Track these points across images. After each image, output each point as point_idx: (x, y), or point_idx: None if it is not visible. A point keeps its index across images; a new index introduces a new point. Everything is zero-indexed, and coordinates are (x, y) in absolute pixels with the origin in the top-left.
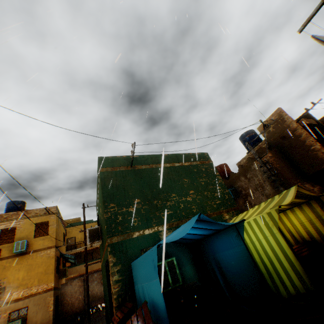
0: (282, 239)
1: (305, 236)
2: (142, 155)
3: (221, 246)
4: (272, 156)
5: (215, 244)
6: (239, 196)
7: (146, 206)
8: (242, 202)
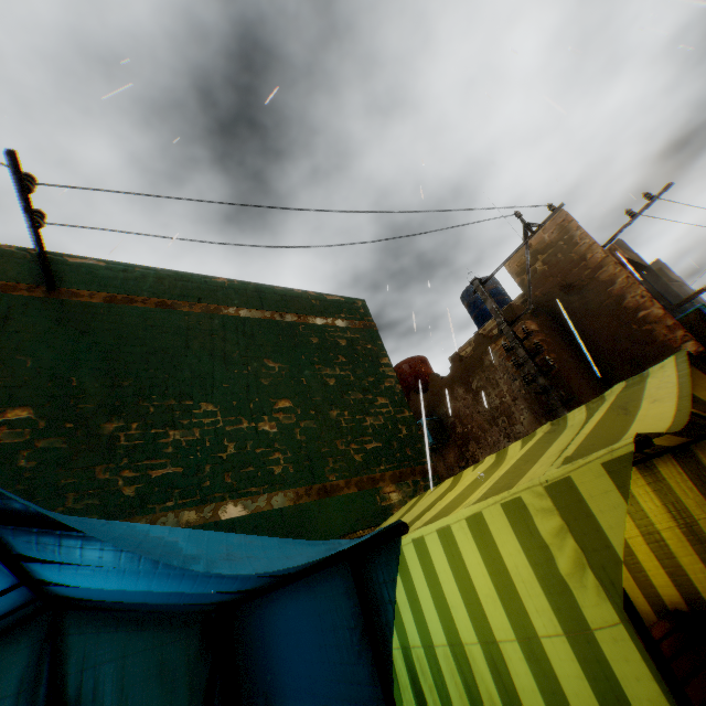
0: (649, 683)
1: (665, 589)
2: (122, 264)
3: (295, 663)
4: (539, 330)
5: (277, 641)
6: (449, 440)
7: (56, 438)
8: (455, 457)
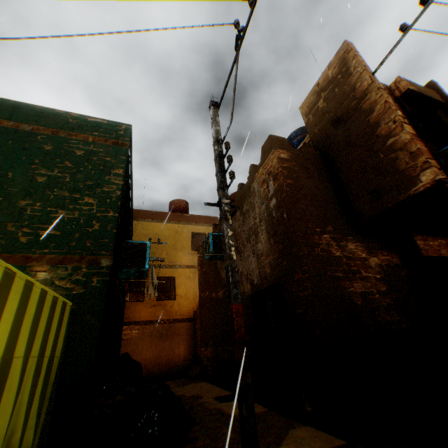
0: None
1: None
2: None
3: None
4: (290, 159)
5: None
6: None
7: None
8: None
